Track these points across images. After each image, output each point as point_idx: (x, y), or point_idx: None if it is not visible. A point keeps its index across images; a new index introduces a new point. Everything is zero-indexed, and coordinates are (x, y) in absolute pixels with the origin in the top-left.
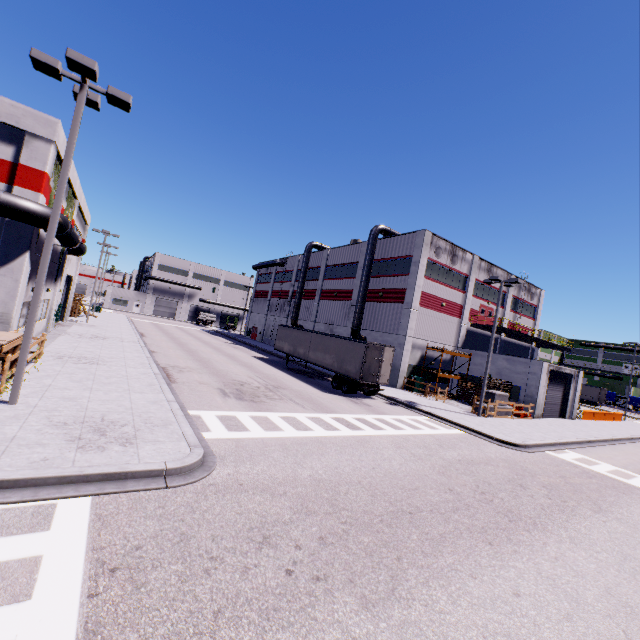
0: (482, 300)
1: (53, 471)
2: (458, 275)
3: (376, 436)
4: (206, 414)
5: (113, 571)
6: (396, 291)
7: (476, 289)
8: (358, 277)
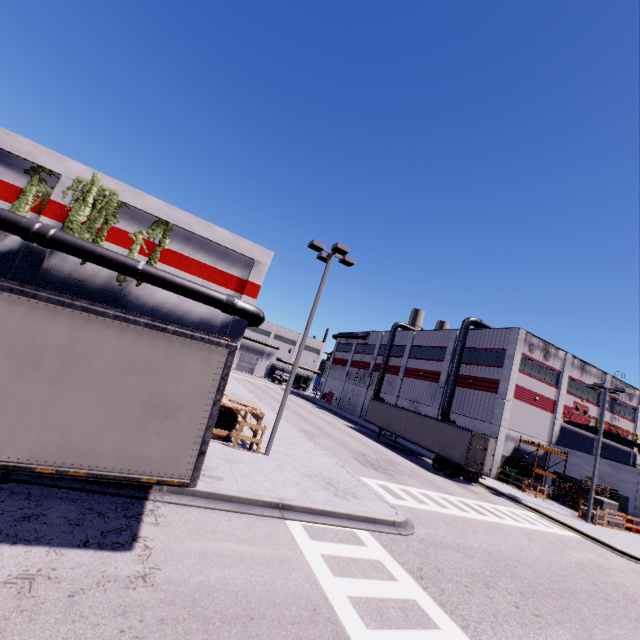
0: (576, 397)
1: (342, 509)
2: (550, 371)
3: (503, 524)
4: (367, 480)
5: (421, 578)
6: (488, 380)
7: (569, 385)
8: (446, 361)
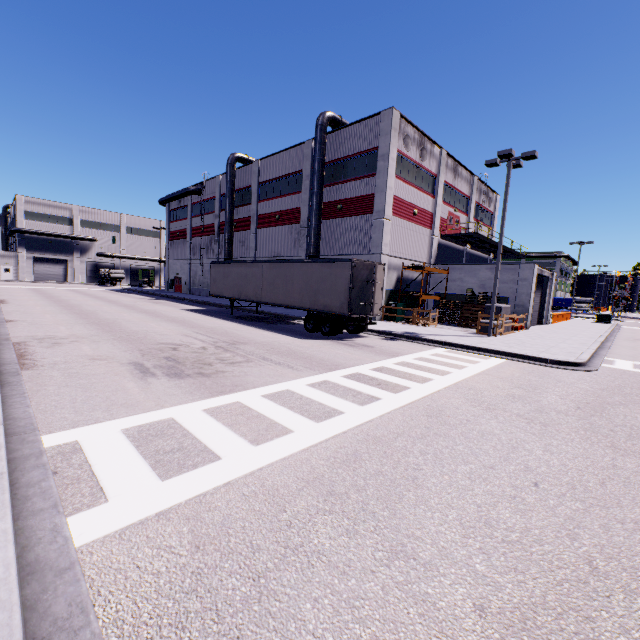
0: (450, 207)
1: None
2: (427, 175)
3: (437, 395)
4: (96, 434)
5: None
6: (360, 199)
7: (444, 193)
8: (305, 190)
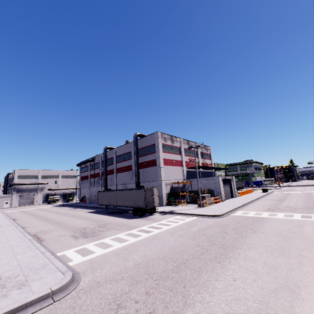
0: (189, 156)
1: None
2: (176, 148)
3: (160, 232)
4: (68, 252)
5: None
6: (152, 161)
7: (185, 152)
8: (133, 158)
